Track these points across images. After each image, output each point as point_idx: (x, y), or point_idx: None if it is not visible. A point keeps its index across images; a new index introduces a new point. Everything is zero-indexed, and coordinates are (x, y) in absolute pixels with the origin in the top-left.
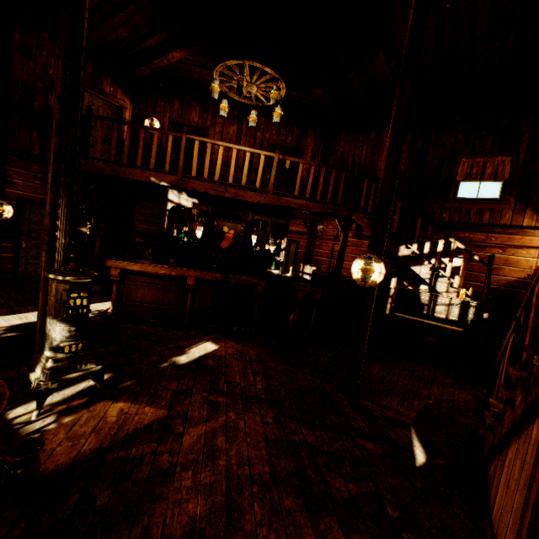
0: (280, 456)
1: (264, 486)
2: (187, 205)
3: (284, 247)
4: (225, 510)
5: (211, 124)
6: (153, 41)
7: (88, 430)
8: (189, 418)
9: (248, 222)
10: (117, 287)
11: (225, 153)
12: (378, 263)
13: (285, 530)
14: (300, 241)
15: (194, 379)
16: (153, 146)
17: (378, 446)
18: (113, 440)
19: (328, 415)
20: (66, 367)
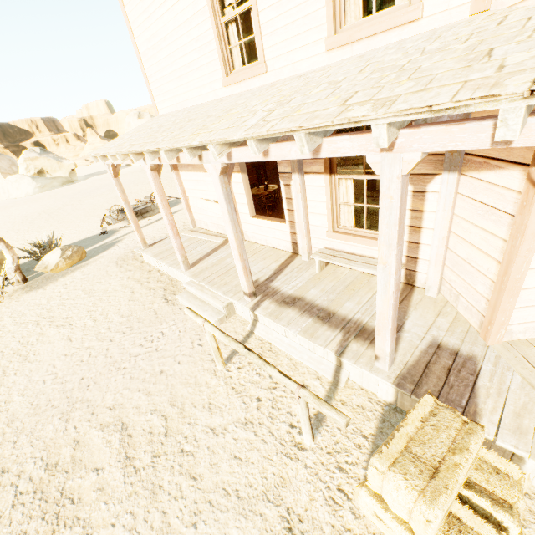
0: None
1: None
2: None
3: None
4: None
5: None
6: None
7: None
8: None
9: None
10: None
11: None
12: None
13: None
14: None
15: None
16: None
17: None
18: None
19: None
20: None
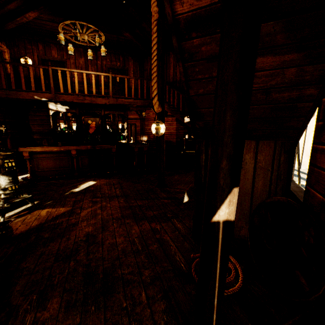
0: (126, 210)
1: (118, 219)
2: (62, 110)
3: (126, 127)
4: (101, 227)
5: (67, 58)
6: (13, 5)
7: (33, 220)
8: (83, 207)
9: (102, 116)
10: (29, 163)
11: (80, 76)
12: (162, 124)
13: (126, 227)
14: (136, 123)
15: (84, 195)
16: (31, 76)
17: (169, 200)
18: (46, 220)
19: (149, 195)
20: (12, 197)
